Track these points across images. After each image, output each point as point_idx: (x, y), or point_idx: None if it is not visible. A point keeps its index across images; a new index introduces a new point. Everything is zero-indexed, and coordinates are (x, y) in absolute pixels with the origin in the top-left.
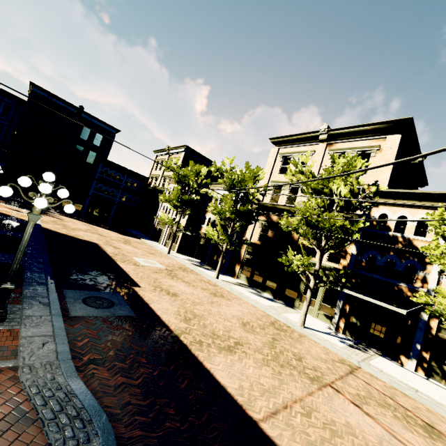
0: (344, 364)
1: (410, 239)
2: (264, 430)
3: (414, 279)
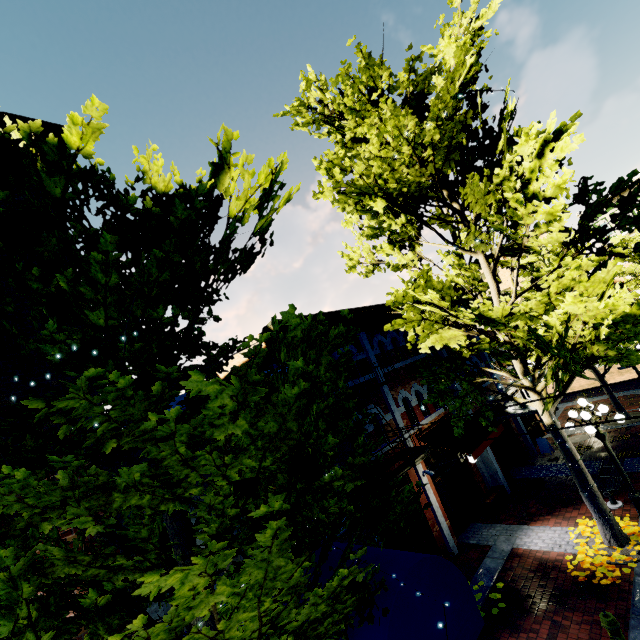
0: None
1: None
2: None
3: None
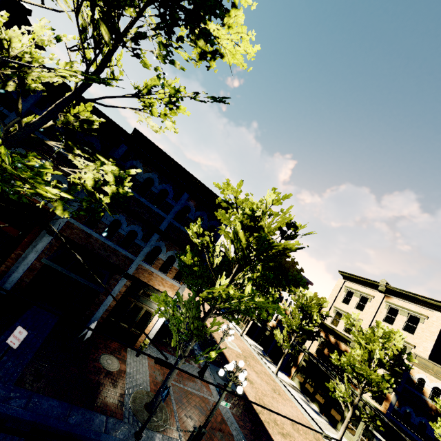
0: None
1: None
2: None
3: None
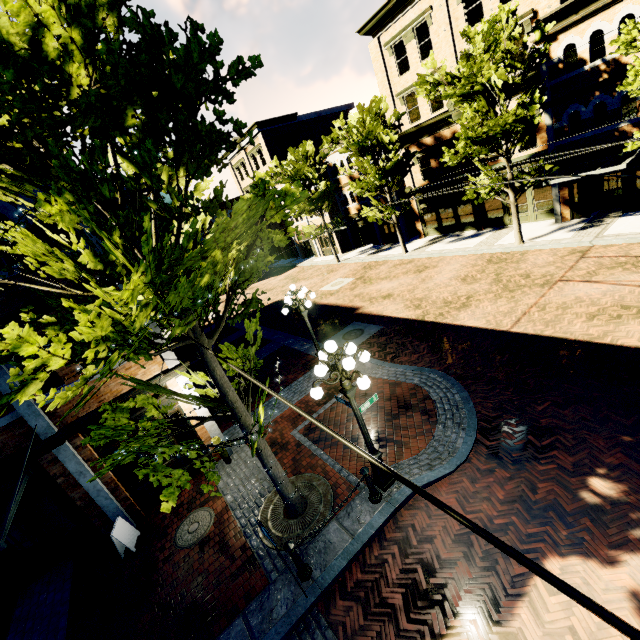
0: (574, 254)
1: (615, 59)
2: (514, 332)
3: (636, 108)
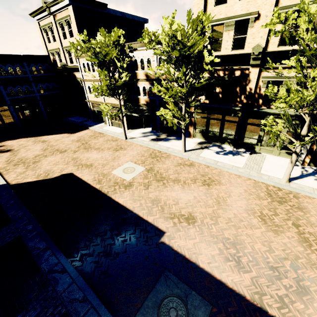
0: None
1: None
2: None
3: None
